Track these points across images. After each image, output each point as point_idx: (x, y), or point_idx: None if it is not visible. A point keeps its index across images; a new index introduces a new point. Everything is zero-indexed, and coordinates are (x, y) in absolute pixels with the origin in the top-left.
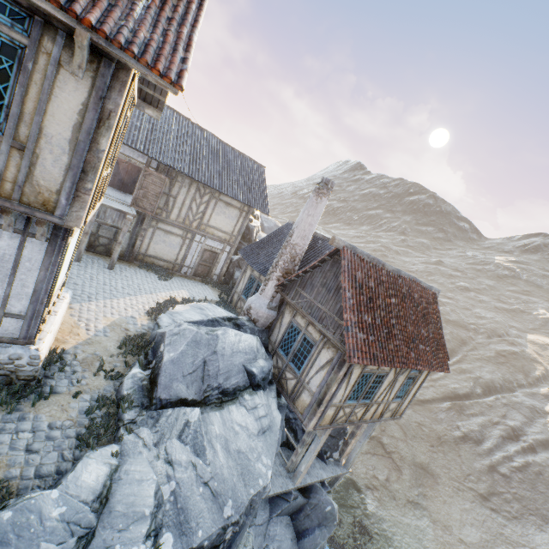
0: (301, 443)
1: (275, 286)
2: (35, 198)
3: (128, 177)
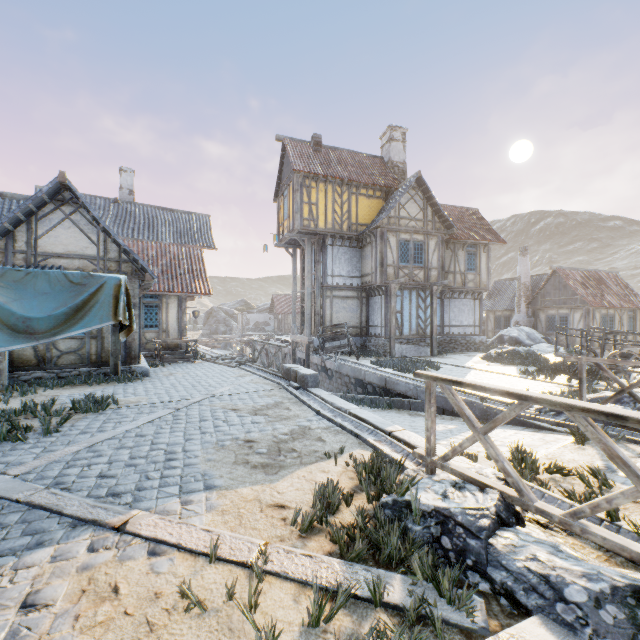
0: None
1: (525, 306)
2: (482, 285)
3: None
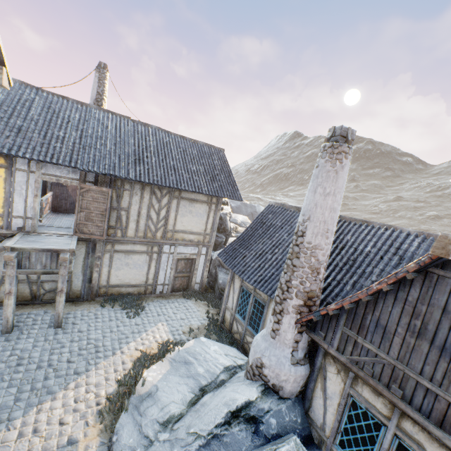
0: None
1: (296, 324)
2: None
3: None
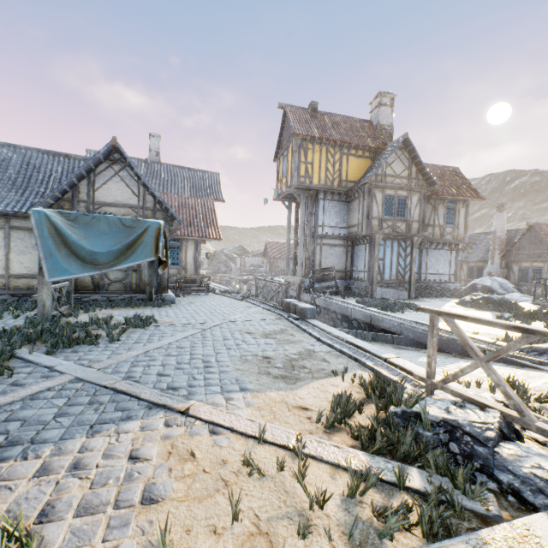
0: None
1: (499, 258)
2: (459, 238)
3: None
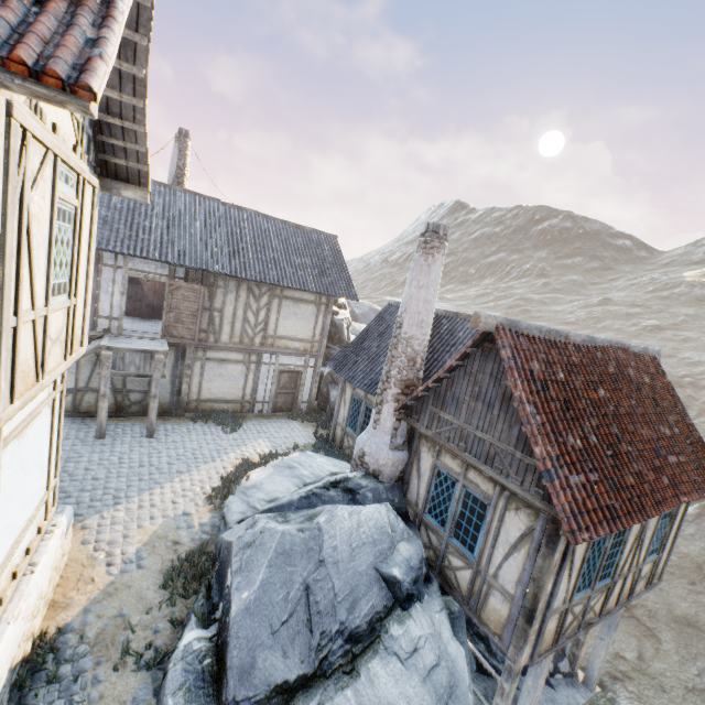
0: (505, 672)
1: (395, 412)
2: None
3: (158, 299)
